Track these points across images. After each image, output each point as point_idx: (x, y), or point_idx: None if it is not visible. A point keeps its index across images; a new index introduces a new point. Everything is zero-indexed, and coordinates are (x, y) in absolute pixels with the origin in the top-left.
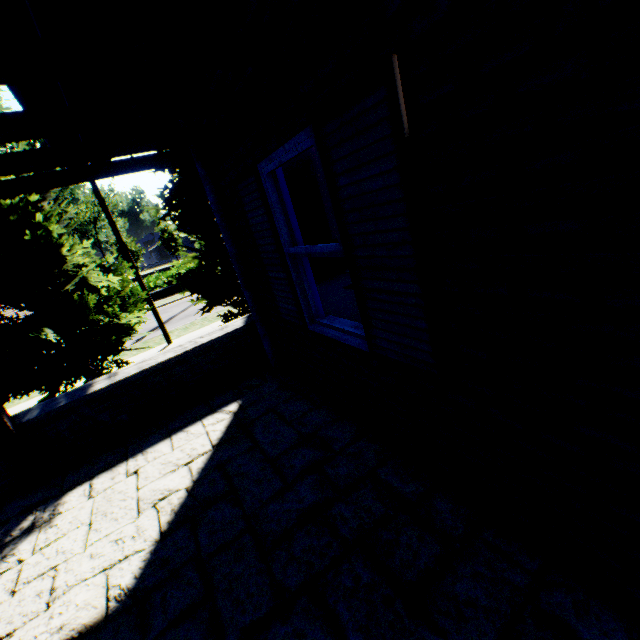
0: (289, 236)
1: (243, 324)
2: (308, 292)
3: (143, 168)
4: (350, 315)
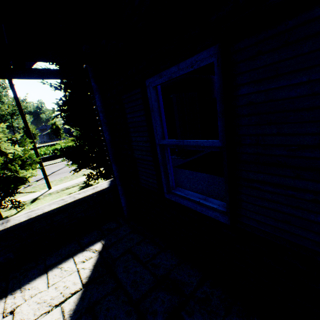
0: (161, 132)
1: (108, 185)
2: (169, 171)
3: (53, 77)
4: (190, 187)
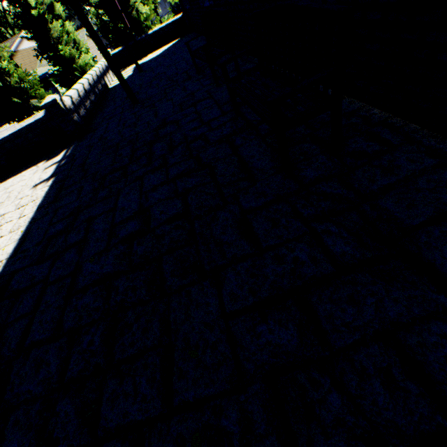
0: None
1: (181, 16)
2: None
3: None
4: None
